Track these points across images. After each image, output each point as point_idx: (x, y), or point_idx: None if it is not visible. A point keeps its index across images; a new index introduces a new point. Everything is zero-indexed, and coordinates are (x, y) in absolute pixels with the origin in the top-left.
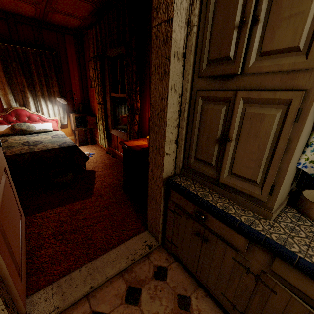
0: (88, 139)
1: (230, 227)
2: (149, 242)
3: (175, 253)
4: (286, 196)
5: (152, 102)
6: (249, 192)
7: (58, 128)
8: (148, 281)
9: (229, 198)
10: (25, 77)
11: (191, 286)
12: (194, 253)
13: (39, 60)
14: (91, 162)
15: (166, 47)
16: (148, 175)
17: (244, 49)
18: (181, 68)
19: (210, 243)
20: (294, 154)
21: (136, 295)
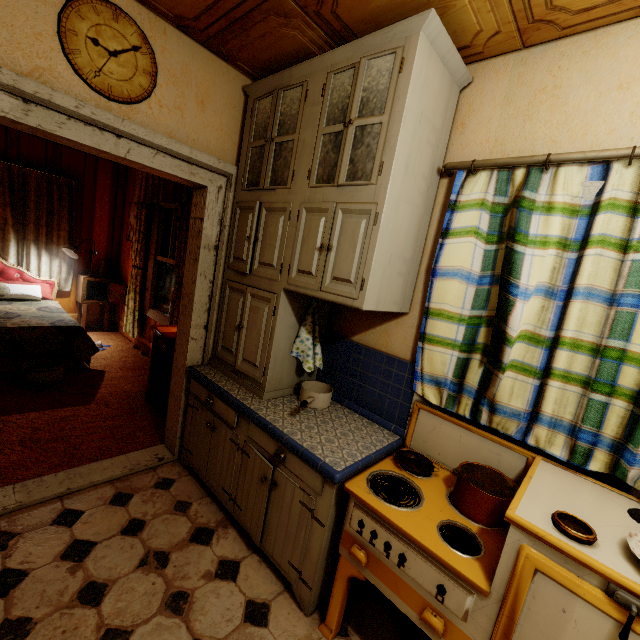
0: (105, 321)
1: (228, 405)
2: (162, 455)
3: (190, 463)
4: (293, 386)
5: (185, 284)
6: (253, 375)
7: (51, 297)
8: (146, 489)
9: (241, 385)
10: (14, 209)
11: (198, 495)
12: (205, 452)
13: (47, 188)
14: (102, 358)
15: (198, 239)
16: (173, 365)
17: (250, 257)
18: (214, 258)
19: (217, 431)
20: (274, 340)
21: (126, 499)
